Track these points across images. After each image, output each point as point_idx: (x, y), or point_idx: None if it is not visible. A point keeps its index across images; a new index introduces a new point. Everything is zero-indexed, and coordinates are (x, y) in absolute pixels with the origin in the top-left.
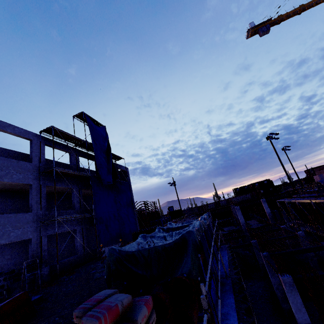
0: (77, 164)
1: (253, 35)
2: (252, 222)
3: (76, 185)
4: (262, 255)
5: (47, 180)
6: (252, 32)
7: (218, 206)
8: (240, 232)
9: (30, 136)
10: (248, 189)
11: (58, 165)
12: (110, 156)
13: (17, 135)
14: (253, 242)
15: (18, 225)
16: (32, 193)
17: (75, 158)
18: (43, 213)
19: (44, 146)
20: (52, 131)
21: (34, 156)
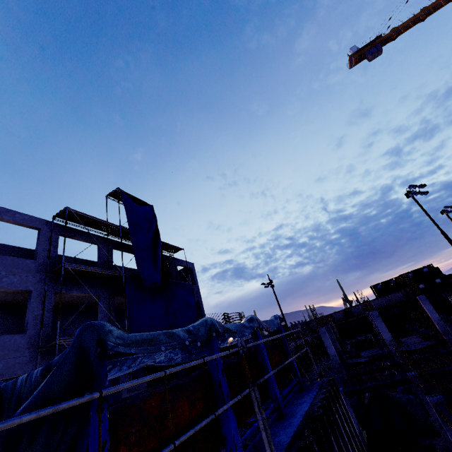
0: (108, 259)
1: (359, 61)
2: (411, 339)
3: (105, 290)
4: (430, 403)
5: (58, 285)
6: (356, 58)
7: (349, 316)
8: (392, 359)
9: (37, 224)
10: (397, 284)
11: (90, 265)
12: (157, 246)
13: (18, 224)
14: (412, 376)
15: (1, 353)
16: (30, 304)
17: (106, 252)
18: (45, 335)
19: (58, 236)
20: (66, 214)
21: (40, 251)
